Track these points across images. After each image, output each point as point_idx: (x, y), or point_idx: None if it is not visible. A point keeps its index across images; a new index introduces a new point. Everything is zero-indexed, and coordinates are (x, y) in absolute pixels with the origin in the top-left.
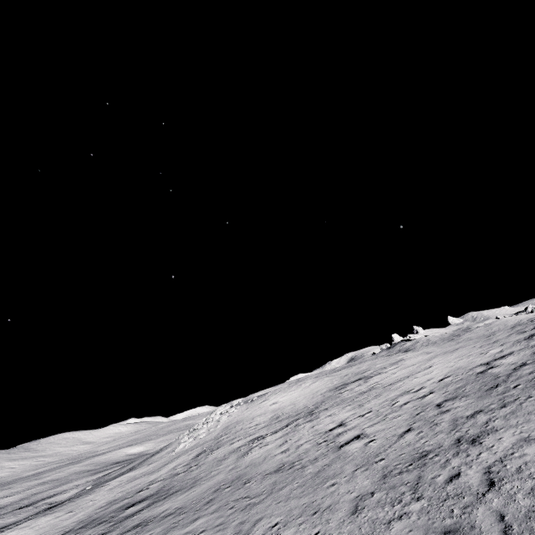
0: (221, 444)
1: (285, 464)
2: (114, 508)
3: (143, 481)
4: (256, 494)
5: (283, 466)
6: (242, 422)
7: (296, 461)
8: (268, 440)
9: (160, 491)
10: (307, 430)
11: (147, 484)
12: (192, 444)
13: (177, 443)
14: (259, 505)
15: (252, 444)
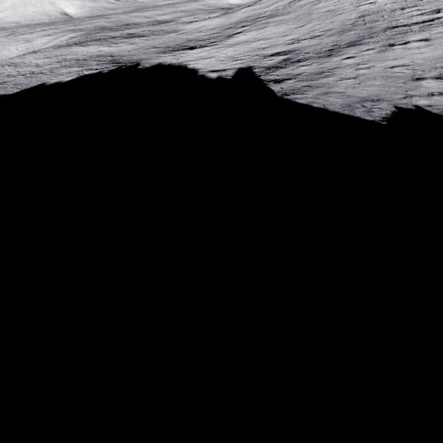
0: None
1: (331, 10)
2: (250, 19)
3: (260, 11)
4: (313, 18)
5: (330, 11)
6: None
7: (336, 10)
8: None
9: (272, 15)
10: None
11: (263, 12)
12: None
13: None
14: (313, 20)
15: (322, 1)
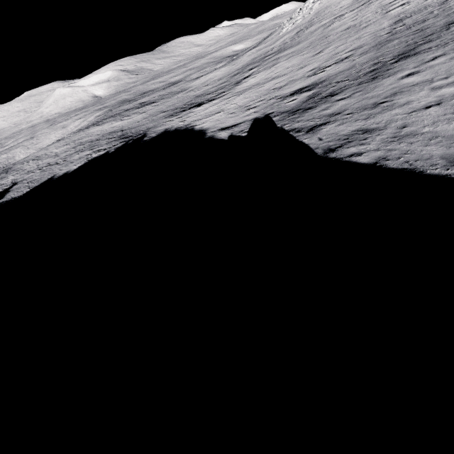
0: (313, 24)
1: (351, 26)
2: (257, 59)
3: (266, 49)
4: (331, 40)
5: (349, 27)
6: (330, 7)
7: (358, 24)
8: (346, 16)
9: (280, 50)
10: (375, 5)
11: (270, 50)
12: (292, 28)
13: (280, 29)
14: (332, 43)
15: (335, 20)
